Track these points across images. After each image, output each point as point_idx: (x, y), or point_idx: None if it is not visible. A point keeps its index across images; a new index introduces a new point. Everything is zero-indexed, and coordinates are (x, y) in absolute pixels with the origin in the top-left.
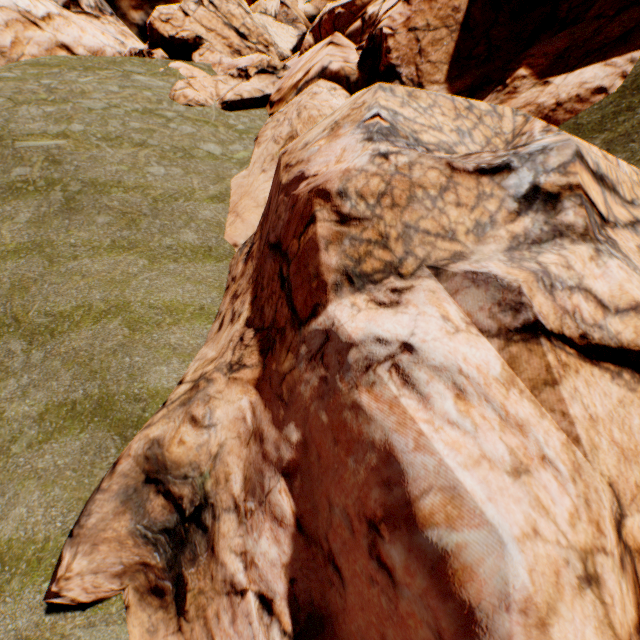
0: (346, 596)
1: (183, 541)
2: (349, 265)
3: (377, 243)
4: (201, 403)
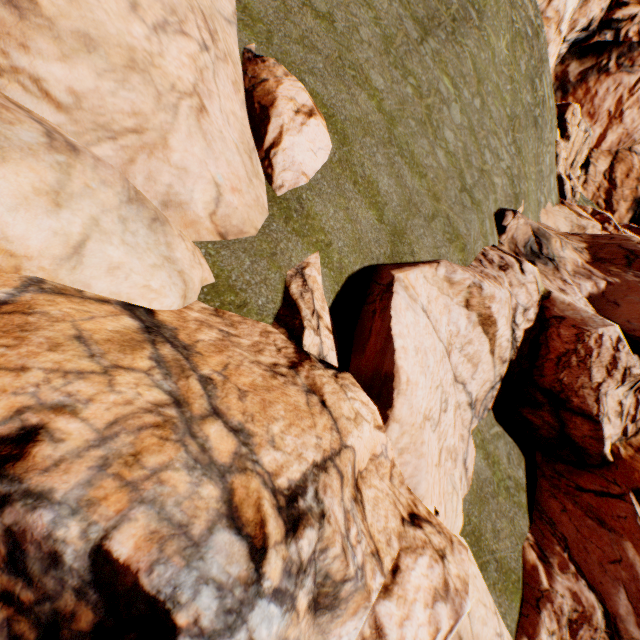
0: (617, 308)
1: (539, 257)
2: None
3: None
4: (564, 243)
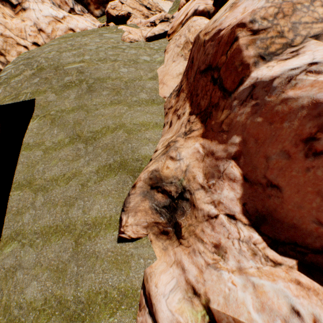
0: (283, 195)
1: (175, 208)
2: (261, 52)
3: (276, 37)
4: (173, 151)
